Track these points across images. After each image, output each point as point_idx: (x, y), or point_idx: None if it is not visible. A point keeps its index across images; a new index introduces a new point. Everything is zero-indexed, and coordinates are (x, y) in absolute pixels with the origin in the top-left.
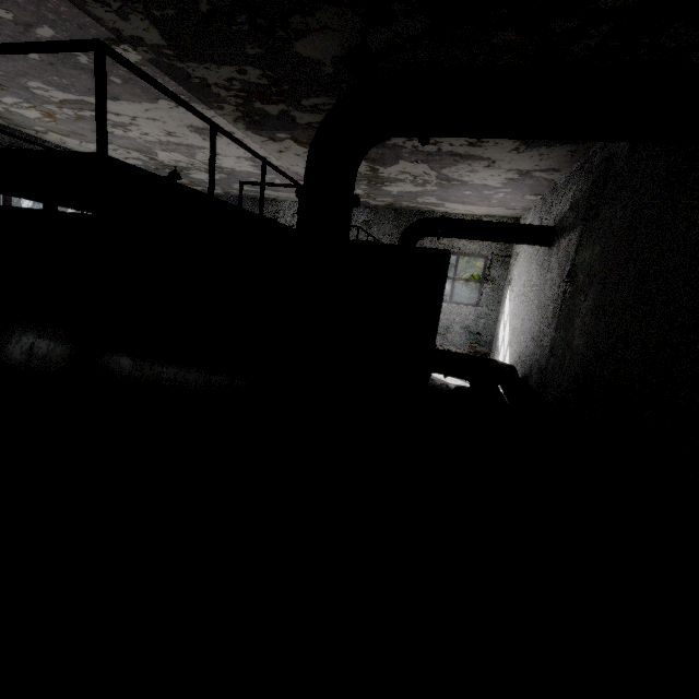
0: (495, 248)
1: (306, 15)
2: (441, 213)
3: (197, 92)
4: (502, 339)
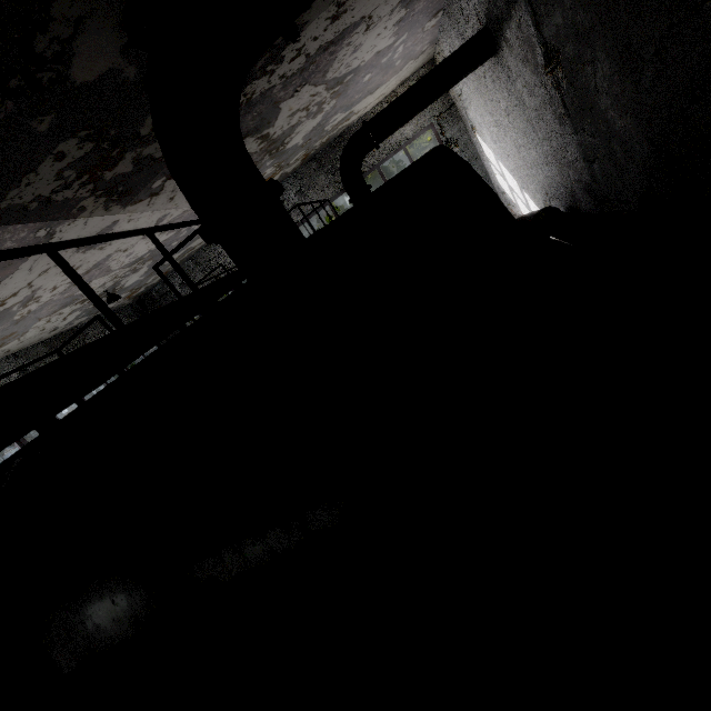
0: (432, 109)
1: (45, 27)
2: (357, 122)
3: (47, 215)
4: (509, 189)
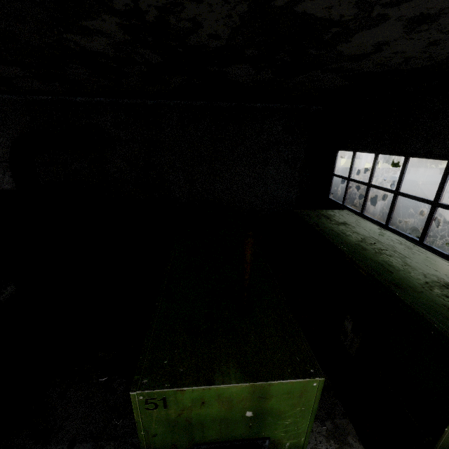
0: None
1: None
2: None
3: None
4: None
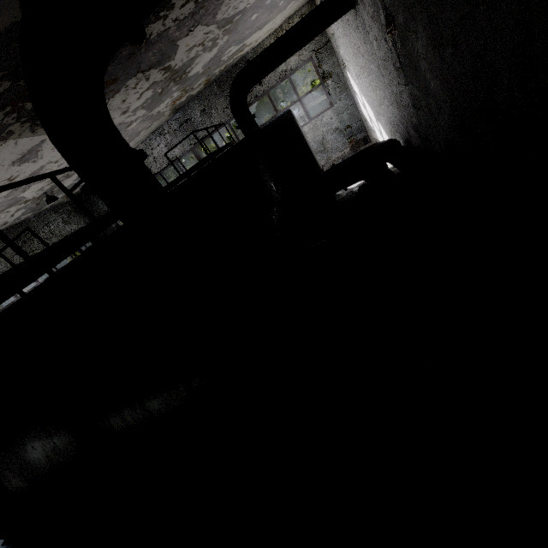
0: (312, 44)
1: None
2: (250, 53)
3: None
4: (369, 118)
